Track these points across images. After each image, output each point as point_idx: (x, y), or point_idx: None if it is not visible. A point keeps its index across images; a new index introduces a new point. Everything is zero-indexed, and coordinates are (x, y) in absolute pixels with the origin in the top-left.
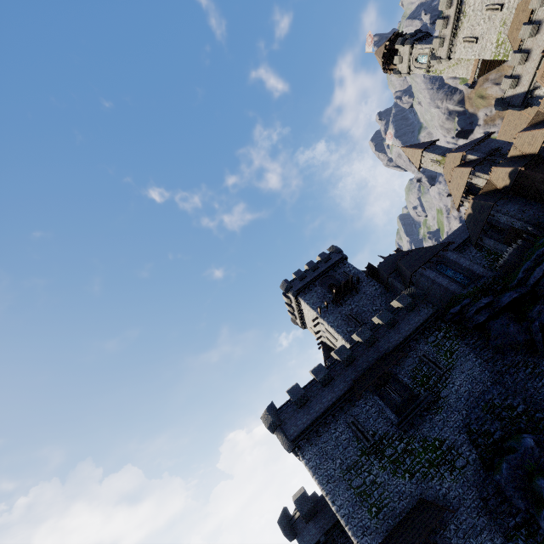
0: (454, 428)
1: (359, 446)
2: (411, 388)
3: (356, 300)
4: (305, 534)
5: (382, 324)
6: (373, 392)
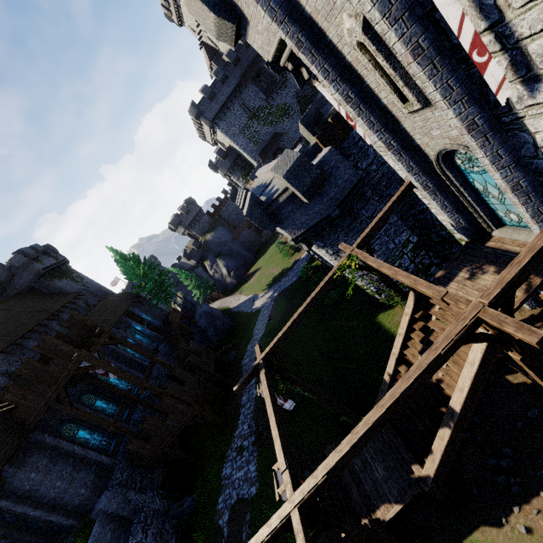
0: (291, 97)
1: (247, 116)
2: (273, 76)
3: None
4: (223, 166)
5: None
6: (252, 83)
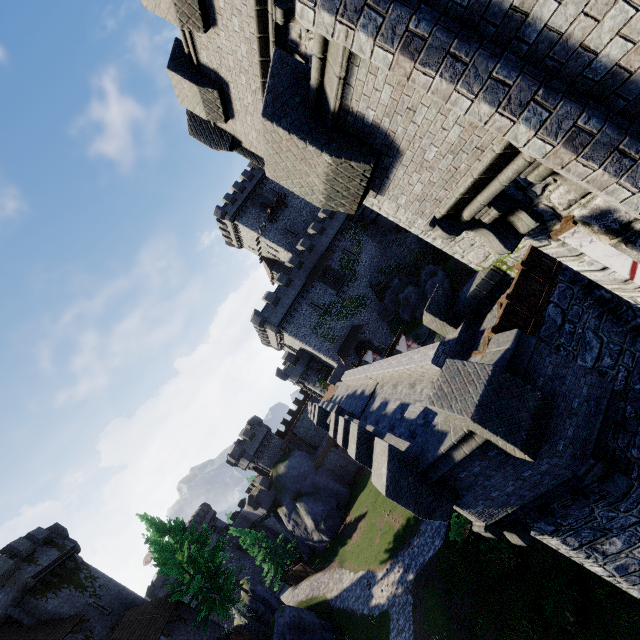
0: (364, 287)
1: (317, 314)
2: (340, 271)
3: (287, 215)
4: (295, 372)
5: (316, 233)
6: (319, 281)
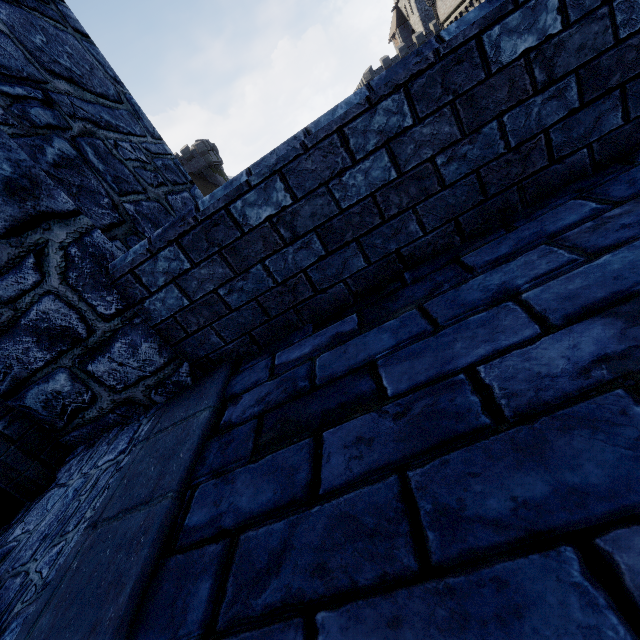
0: None
1: None
2: None
3: None
4: None
5: None
6: None
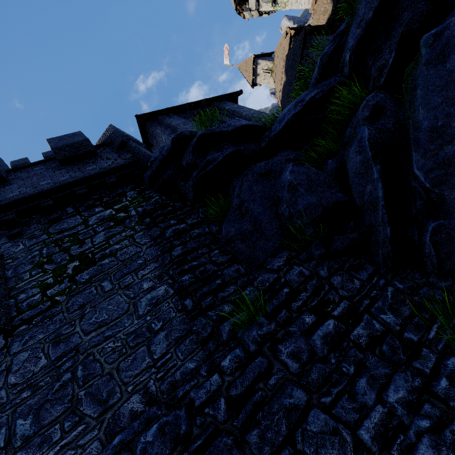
0: None
1: None
2: None
3: None
4: None
5: None
6: None
